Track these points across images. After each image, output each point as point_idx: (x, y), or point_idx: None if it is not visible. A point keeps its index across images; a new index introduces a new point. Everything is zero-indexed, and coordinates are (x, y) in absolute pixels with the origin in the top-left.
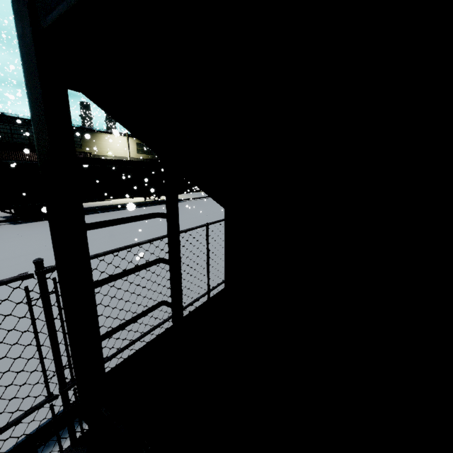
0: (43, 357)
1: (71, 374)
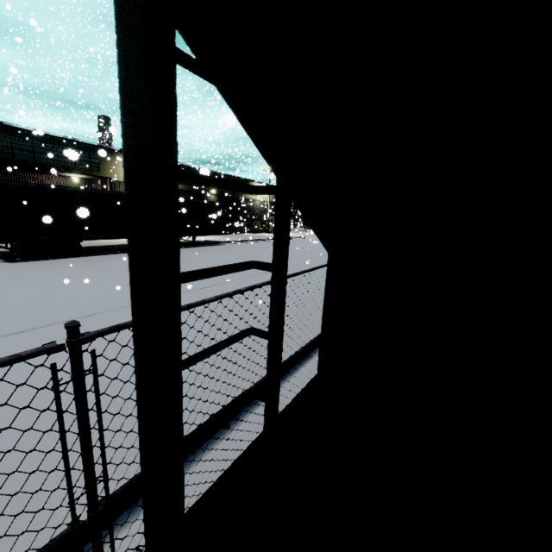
0: (70, 468)
1: (106, 490)
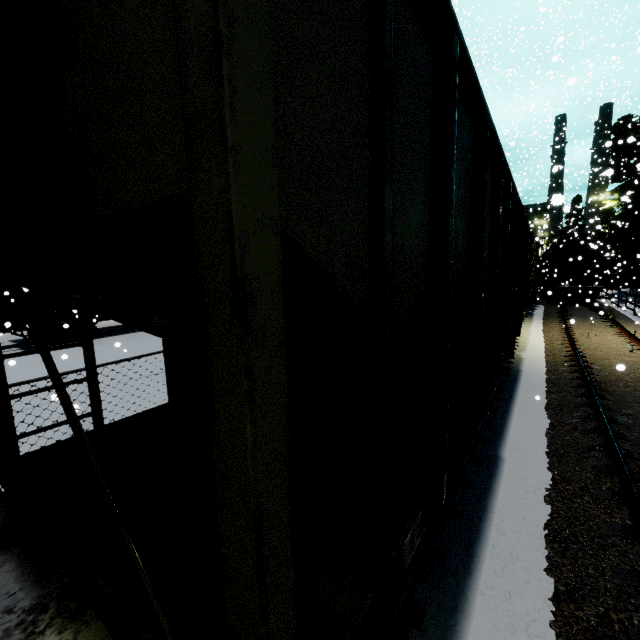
0: None
1: None
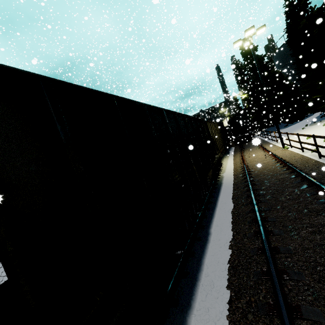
0: None
1: None
